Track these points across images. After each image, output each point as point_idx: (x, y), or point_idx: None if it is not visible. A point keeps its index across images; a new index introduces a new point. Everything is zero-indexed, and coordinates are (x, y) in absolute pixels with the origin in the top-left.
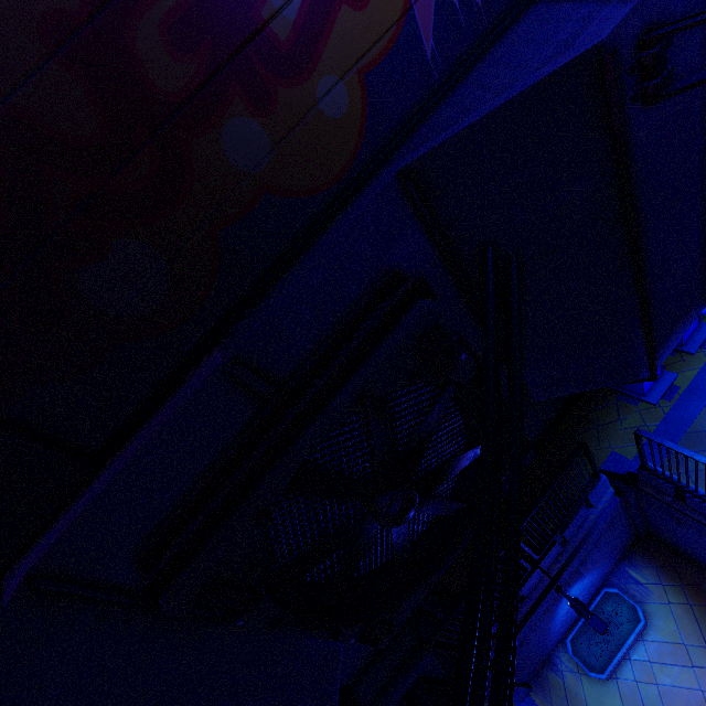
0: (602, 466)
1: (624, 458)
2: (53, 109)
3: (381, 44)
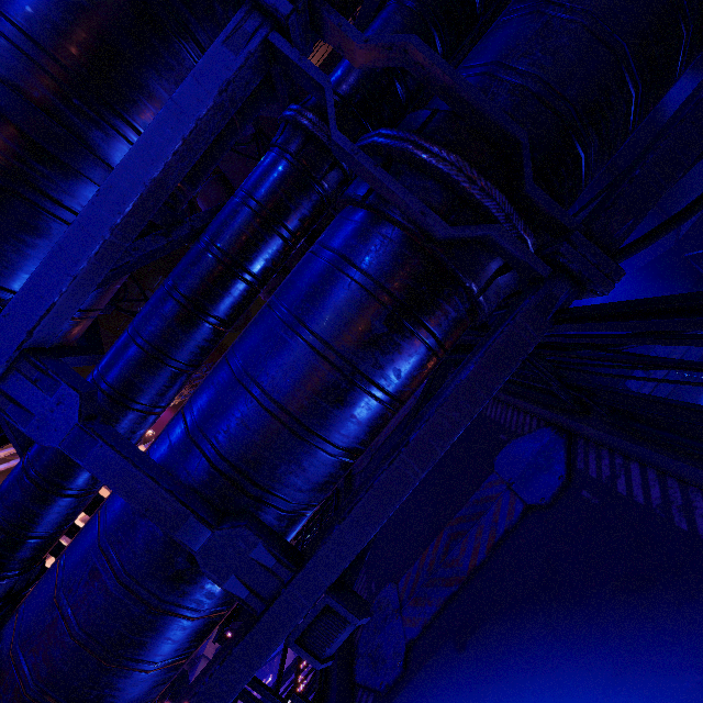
0: None
1: None
2: None
3: None
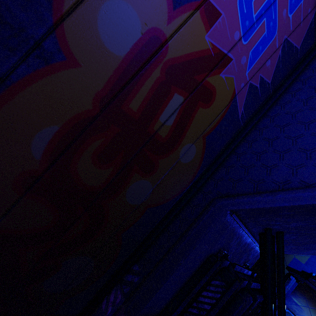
0: (289, 264)
1: (300, 262)
2: (24, 221)
3: (216, 119)
